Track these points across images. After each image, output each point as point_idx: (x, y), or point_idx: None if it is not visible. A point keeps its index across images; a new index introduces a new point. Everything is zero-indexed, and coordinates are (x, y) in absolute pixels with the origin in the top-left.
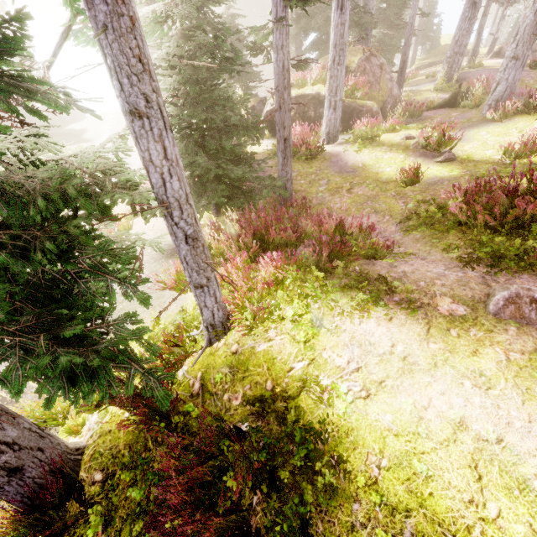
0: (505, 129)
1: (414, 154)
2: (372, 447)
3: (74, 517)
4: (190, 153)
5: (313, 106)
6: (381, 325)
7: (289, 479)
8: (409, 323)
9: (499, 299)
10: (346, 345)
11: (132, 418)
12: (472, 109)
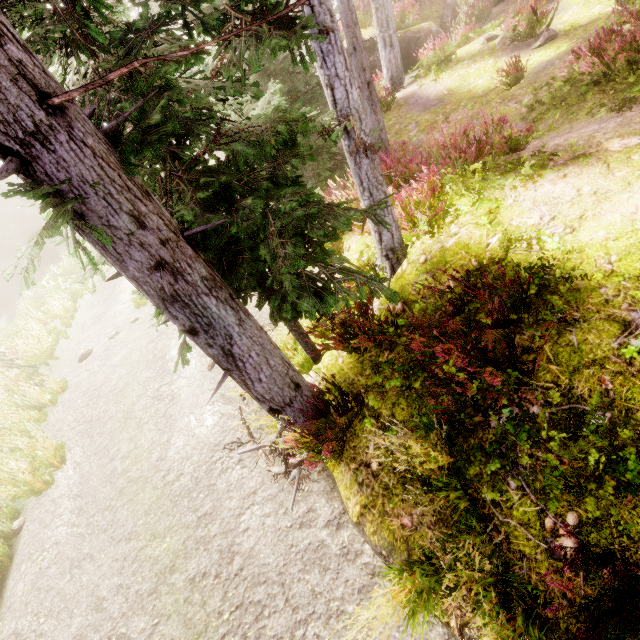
0: None
1: (505, 53)
2: (597, 255)
3: (347, 424)
4: None
5: None
6: (557, 183)
7: (533, 300)
8: (586, 169)
9: None
10: (531, 208)
11: (347, 360)
12: None
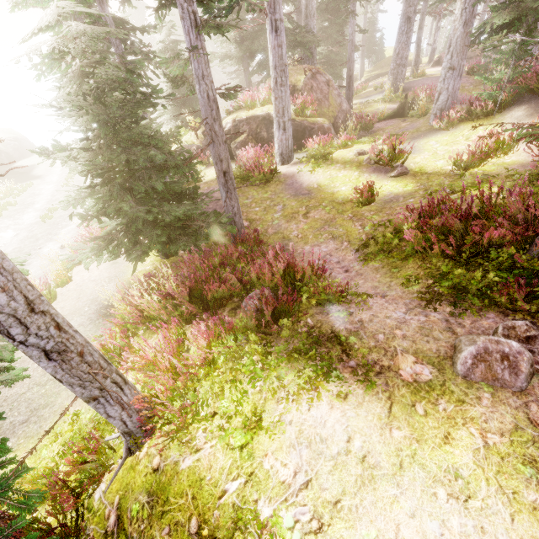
0: (453, 137)
1: (368, 170)
2: None
3: None
4: (115, 198)
5: (265, 127)
6: (334, 407)
7: None
8: (368, 401)
9: (467, 357)
10: (292, 445)
11: None
12: (420, 118)
